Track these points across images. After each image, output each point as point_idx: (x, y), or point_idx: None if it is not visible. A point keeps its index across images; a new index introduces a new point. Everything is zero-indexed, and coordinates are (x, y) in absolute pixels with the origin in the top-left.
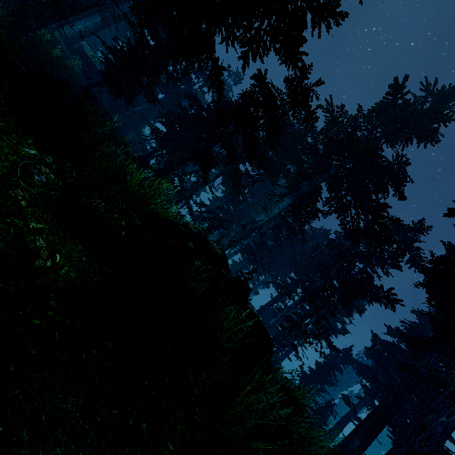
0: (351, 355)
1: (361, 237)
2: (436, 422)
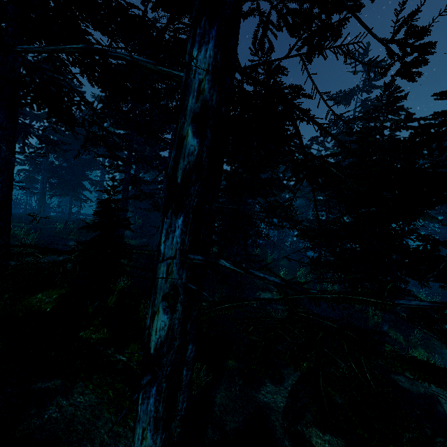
0: None
1: None
2: None
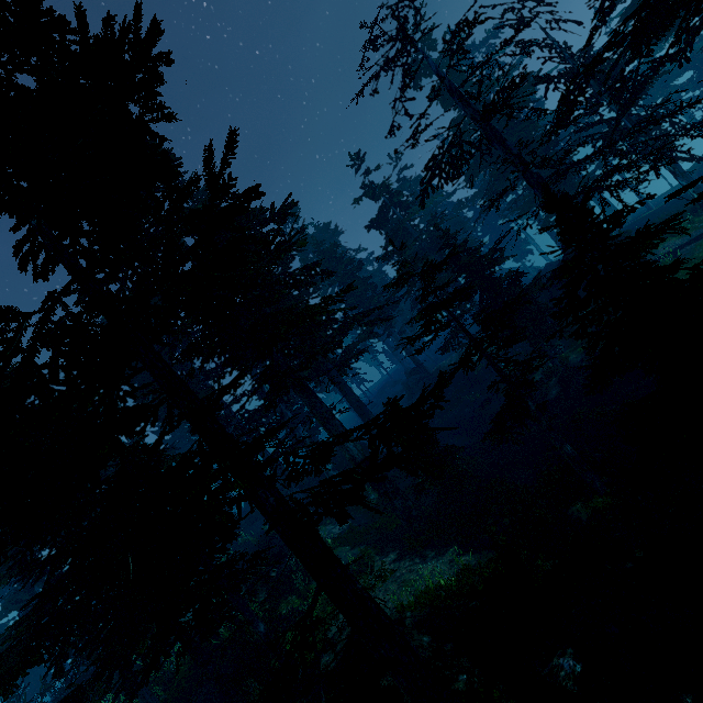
0: None
1: None
2: None
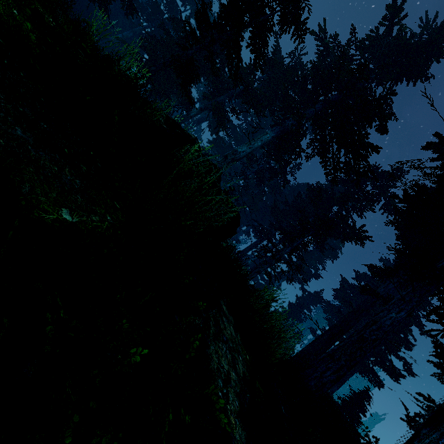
0: (321, 297)
1: (340, 174)
2: (386, 317)
